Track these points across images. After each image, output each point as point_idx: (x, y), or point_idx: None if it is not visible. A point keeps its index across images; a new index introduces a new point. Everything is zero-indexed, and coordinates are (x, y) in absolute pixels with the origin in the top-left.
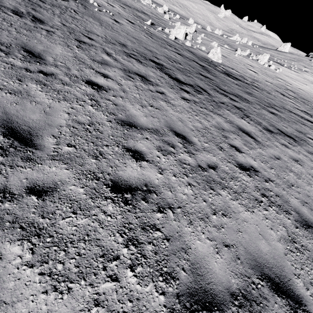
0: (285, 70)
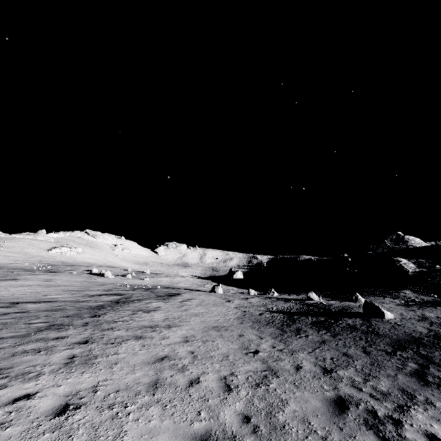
0: None
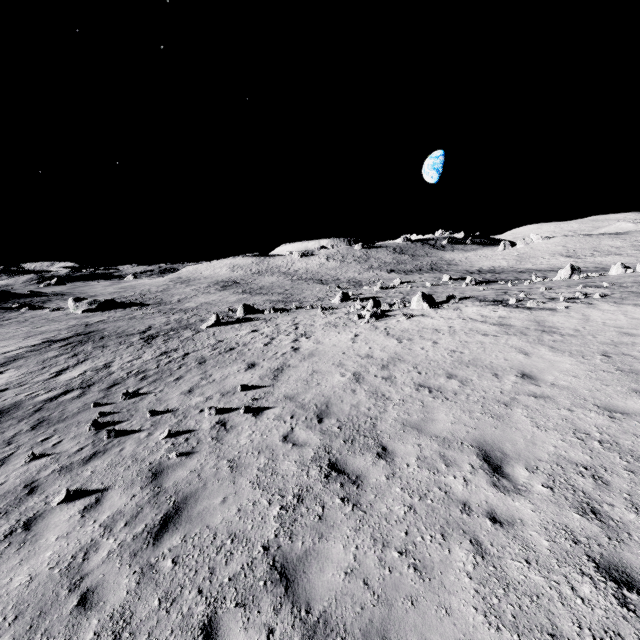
0: (455, 313)
